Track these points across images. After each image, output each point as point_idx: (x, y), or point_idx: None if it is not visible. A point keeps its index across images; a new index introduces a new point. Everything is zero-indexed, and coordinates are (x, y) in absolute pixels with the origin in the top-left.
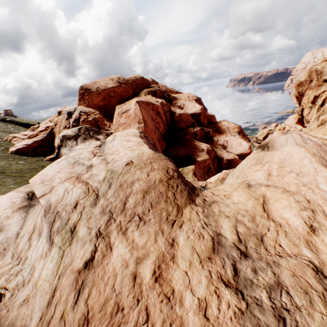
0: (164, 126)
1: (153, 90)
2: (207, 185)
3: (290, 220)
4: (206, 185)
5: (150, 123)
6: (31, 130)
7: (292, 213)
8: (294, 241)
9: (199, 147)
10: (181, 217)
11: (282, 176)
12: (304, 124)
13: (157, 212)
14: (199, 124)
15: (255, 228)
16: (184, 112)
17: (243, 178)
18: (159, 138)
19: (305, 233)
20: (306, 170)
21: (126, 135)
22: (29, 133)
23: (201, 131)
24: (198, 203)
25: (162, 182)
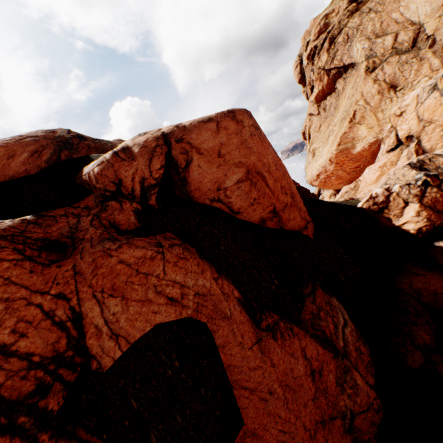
0: None
1: None
2: None
3: None
4: None
5: None
6: None
7: None
8: None
9: None
10: None
11: None
12: None
13: None
14: None
15: None
16: None
17: None
18: None
19: None
20: None
21: None
22: None
23: None
24: None
25: None
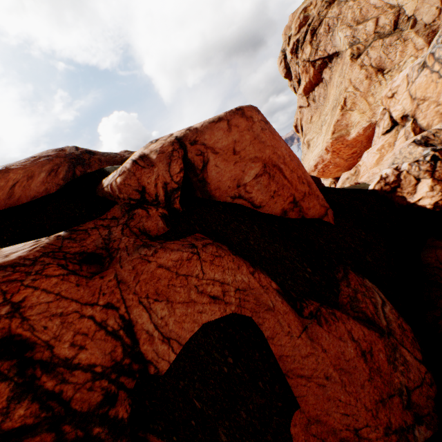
0: None
1: None
2: None
3: None
4: None
5: None
6: None
7: None
8: None
9: None
10: None
11: None
12: None
13: None
14: None
15: None
16: None
17: None
18: None
19: None
20: None
21: None
22: None
23: None
24: None
25: None
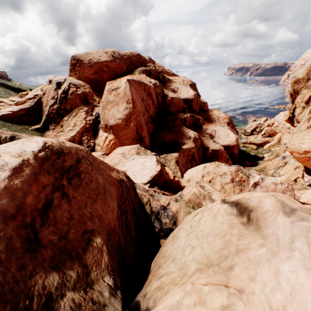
0: (155, 109)
1: (147, 69)
2: (170, 205)
3: None
4: (168, 204)
5: (139, 105)
6: (19, 96)
7: None
8: None
9: (186, 134)
10: None
11: None
12: (293, 123)
13: None
14: (190, 110)
15: None
16: (176, 96)
17: None
18: (147, 120)
19: None
20: None
21: None
22: (17, 99)
23: (190, 118)
24: None
25: None
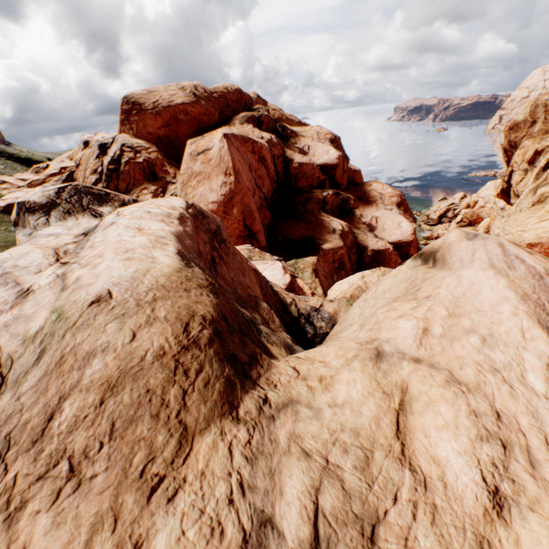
0: (272, 184)
1: (256, 116)
2: (324, 306)
3: (452, 469)
4: (321, 306)
5: (246, 177)
6: (34, 172)
7: (457, 447)
8: (449, 541)
9: (327, 226)
10: (183, 465)
11: (451, 338)
12: (510, 199)
13: (121, 453)
14: (332, 184)
15: (364, 494)
16: (308, 160)
17: (372, 332)
18: (260, 204)
19: (480, 513)
20: (503, 332)
21: (145, 215)
22: (30, 177)
23: (334, 197)
24: (245, 412)
25: (162, 358)
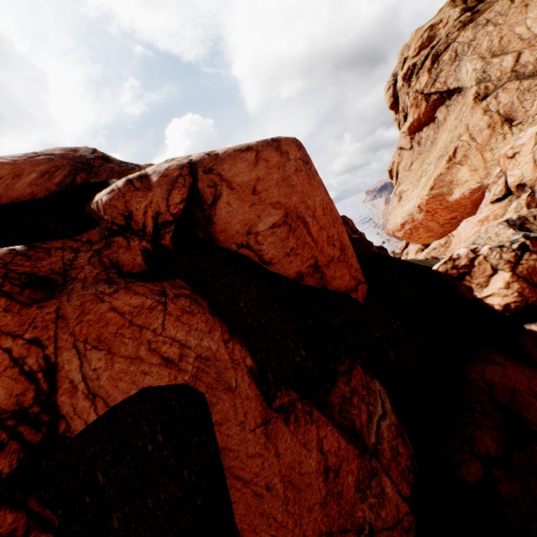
0: None
1: None
2: None
3: None
4: None
5: None
6: None
7: None
8: None
9: None
10: None
11: None
12: None
13: None
14: None
15: None
16: None
17: None
18: None
19: None
20: None
21: None
22: None
23: None
24: None
25: None
